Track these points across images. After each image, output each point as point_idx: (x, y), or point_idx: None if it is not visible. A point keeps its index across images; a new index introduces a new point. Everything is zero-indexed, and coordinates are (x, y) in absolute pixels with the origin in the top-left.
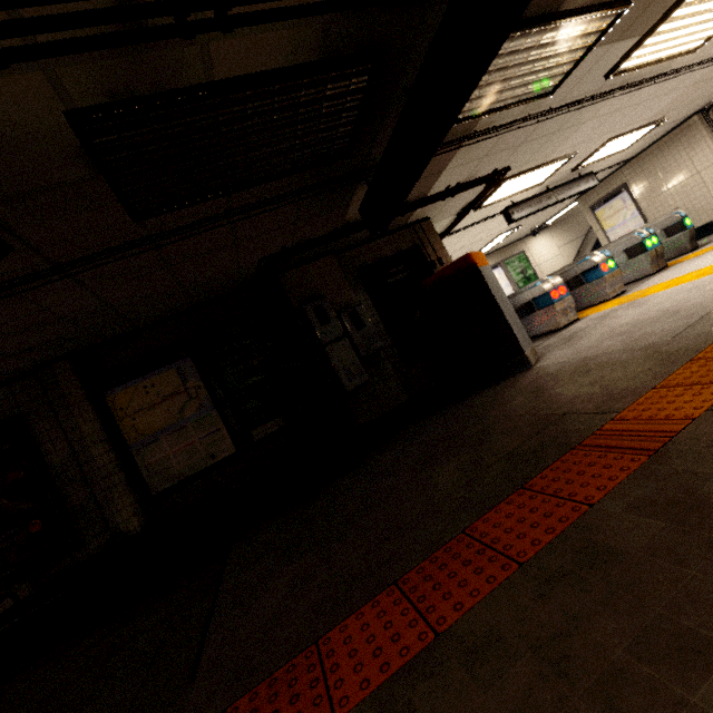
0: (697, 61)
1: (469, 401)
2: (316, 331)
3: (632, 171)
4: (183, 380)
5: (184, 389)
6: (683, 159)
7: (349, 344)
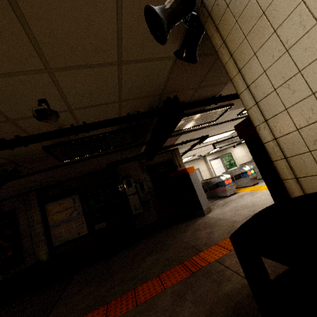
0: None
1: (179, 226)
2: (126, 190)
3: None
4: (74, 202)
5: (73, 206)
6: None
7: (137, 196)
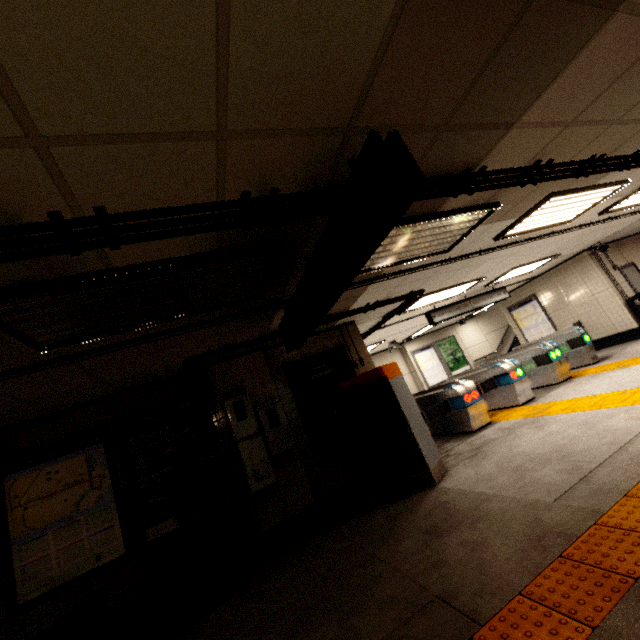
0: (574, 226)
1: (372, 517)
2: (232, 426)
3: (539, 285)
4: (90, 467)
5: (88, 477)
6: (579, 283)
7: (262, 442)
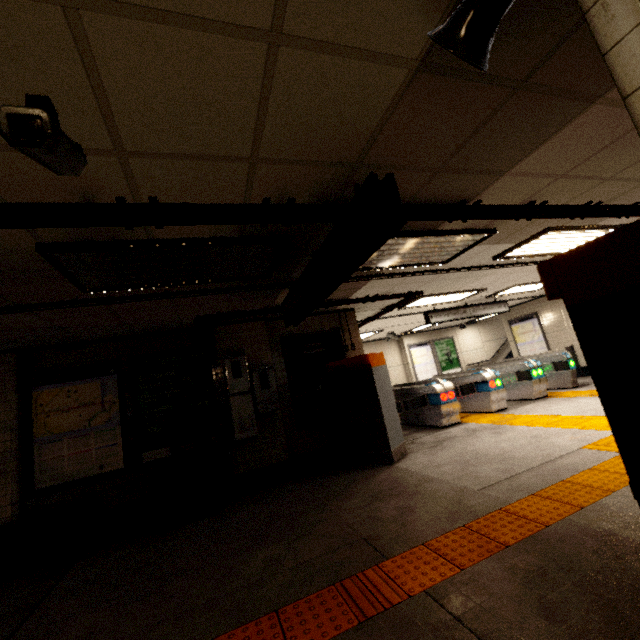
0: None
1: (333, 479)
2: (228, 382)
3: (543, 304)
4: (103, 393)
5: (101, 401)
6: None
7: (251, 400)
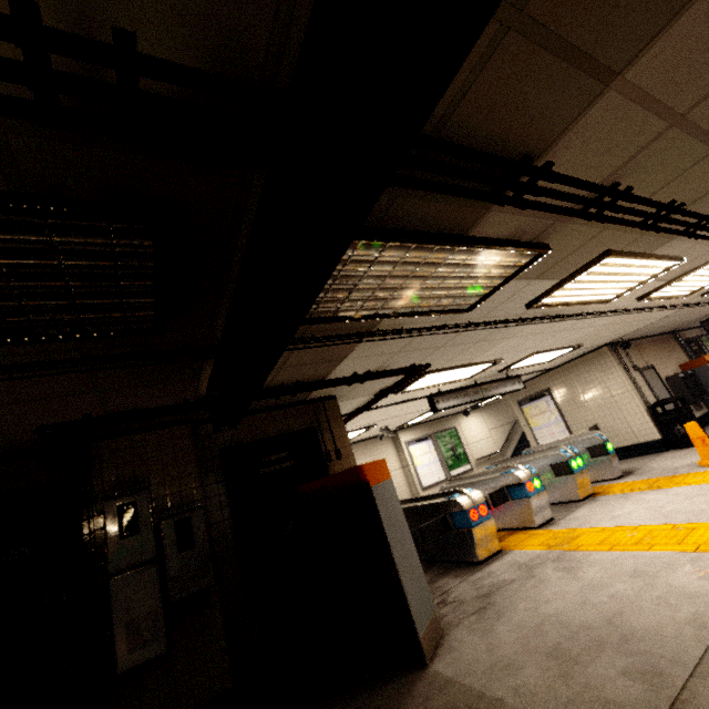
0: (609, 310)
1: None
2: (108, 547)
3: (554, 379)
4: None
5: None
6: (598, 381)
7: (156, 577)
